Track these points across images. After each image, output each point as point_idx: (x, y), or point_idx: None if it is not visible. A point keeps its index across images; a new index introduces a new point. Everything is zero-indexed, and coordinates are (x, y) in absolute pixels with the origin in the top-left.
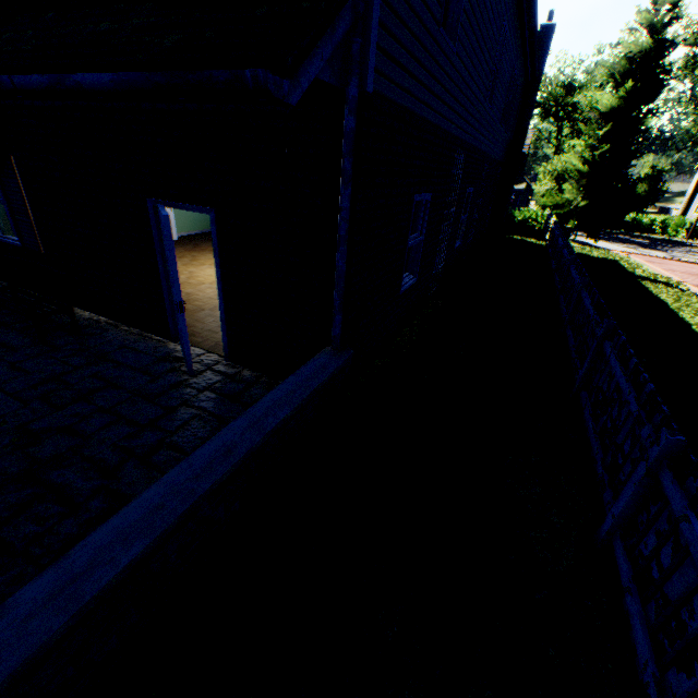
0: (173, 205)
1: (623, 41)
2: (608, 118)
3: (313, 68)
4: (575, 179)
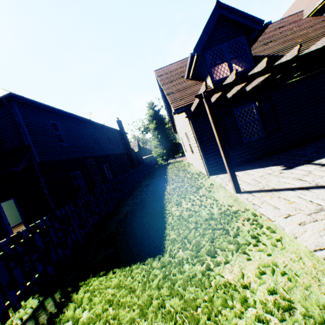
0: (2, 202)
1: (147, 113)
2: (156, 129)
3: (22, 164)
4: (159, 146)
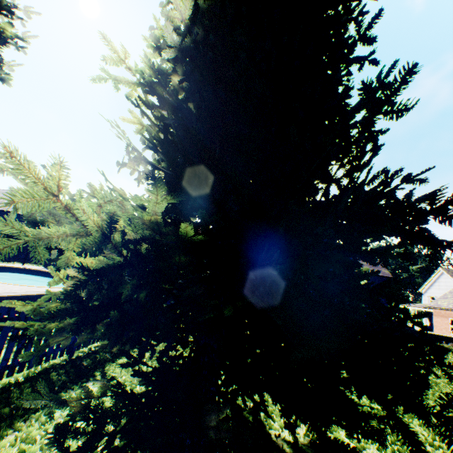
0: None
1: None
2: None
3: None
4: None
